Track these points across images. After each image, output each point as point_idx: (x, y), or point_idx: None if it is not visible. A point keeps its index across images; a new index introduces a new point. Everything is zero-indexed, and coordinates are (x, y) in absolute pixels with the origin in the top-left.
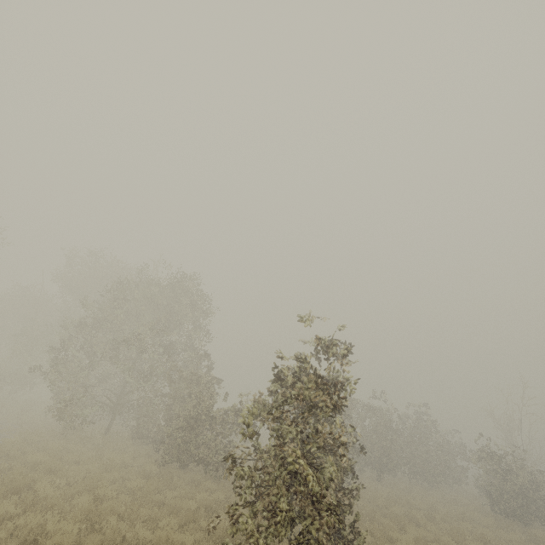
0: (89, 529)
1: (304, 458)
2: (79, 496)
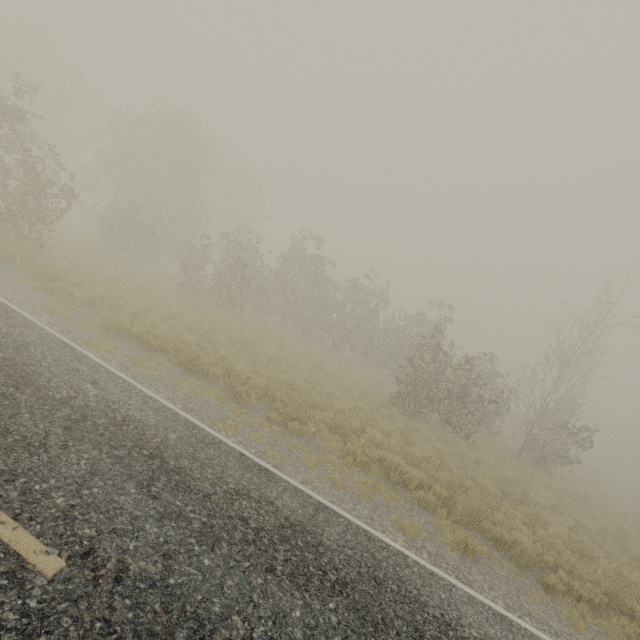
0: None
1: None
2: None
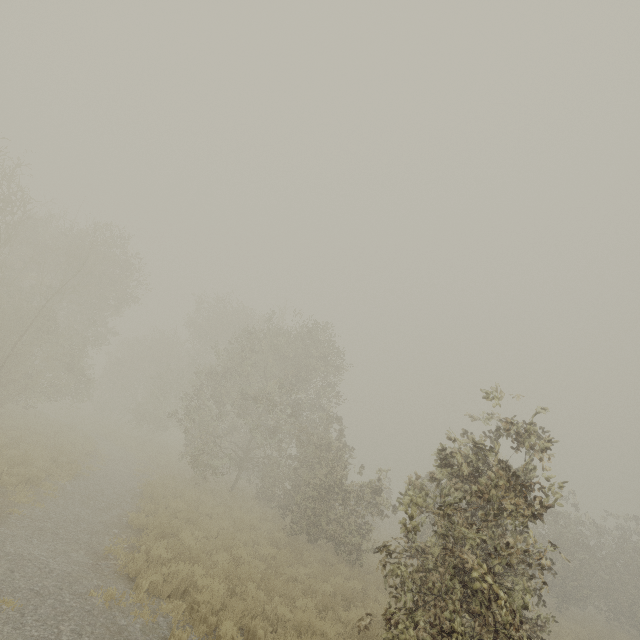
0: (230, 590)
1: (488, 572)
2: (217, 553)
